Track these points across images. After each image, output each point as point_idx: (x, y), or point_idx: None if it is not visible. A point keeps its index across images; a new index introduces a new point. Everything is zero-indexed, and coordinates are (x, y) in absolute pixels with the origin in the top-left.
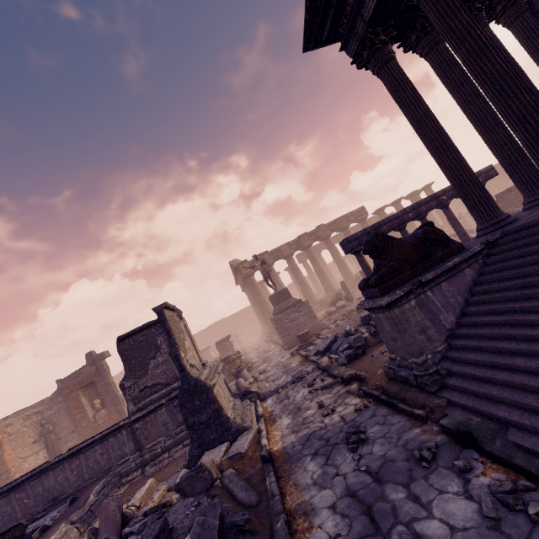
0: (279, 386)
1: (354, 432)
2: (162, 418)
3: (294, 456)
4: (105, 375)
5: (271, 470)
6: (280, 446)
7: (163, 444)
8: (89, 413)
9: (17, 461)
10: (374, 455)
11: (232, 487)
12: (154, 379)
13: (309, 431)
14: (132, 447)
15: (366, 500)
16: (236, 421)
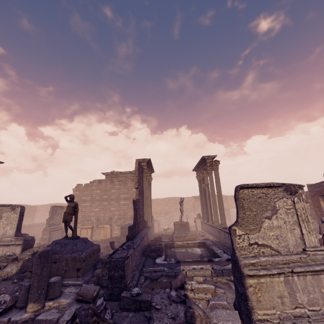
0: None
1: None
2: None
3: None
4: None
5: None
6: None
7: None
8: None
9: None
10: None
11: None
12: None
13: None
14: None
15: None
16: (256, 322)
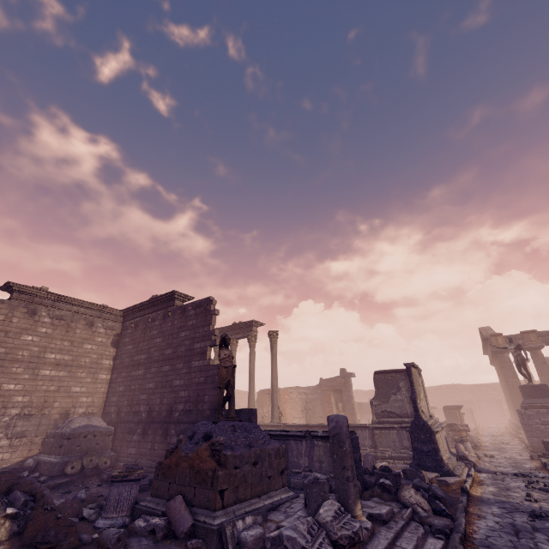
0: (499, 471)
1: (540, 513)
2: (393, 437)
3: (485, 502)
4: (349, 389)
5: (465, 496)
6: (478, 494)
7: (390, 453)
8: (334, 410)
9: (290, 416)
10: (544, 524)
11: (436, 490)
12: (392, 408)
13: (506, 500)
14: (370, 443)
15: (519, 529)
16: (448, 465)
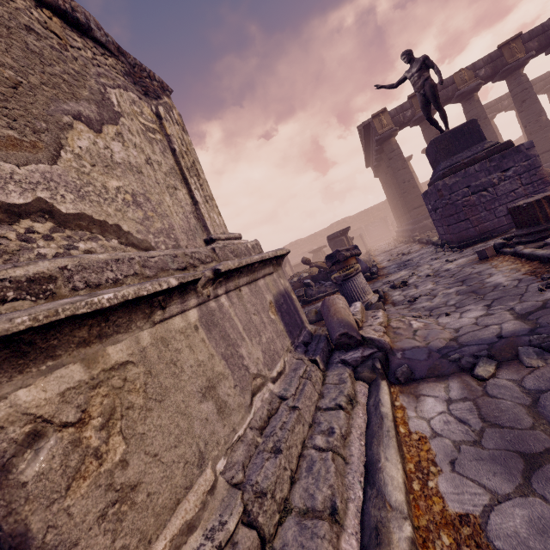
0: (463, 338)
1: None
2: None
3: None
4: None
5: None
6: None
7: None
8: None
9: None
10: None
11: None
12: None
13: None
14: None
15: None
16: None
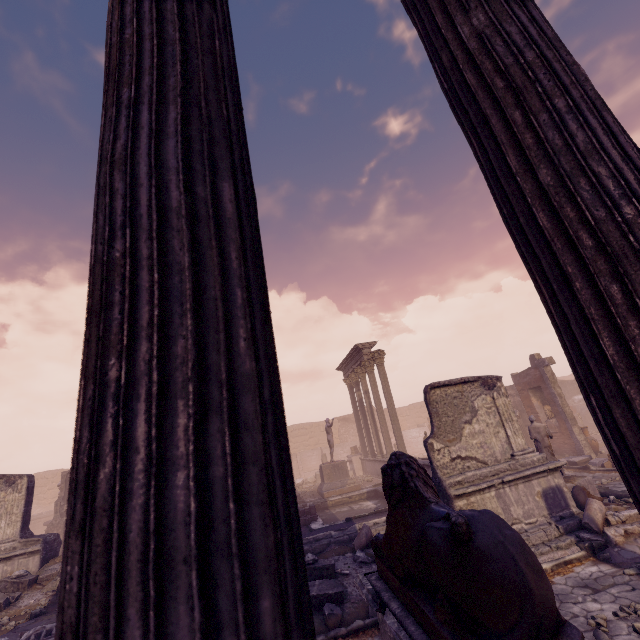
0: None
1: None
2: None
3: None
4: (548, 384)
5: None
6: None
7: None
8: (541, 416)
9: None
10: None
11: None
12: None
13: None
14: None
15: None
16: None
